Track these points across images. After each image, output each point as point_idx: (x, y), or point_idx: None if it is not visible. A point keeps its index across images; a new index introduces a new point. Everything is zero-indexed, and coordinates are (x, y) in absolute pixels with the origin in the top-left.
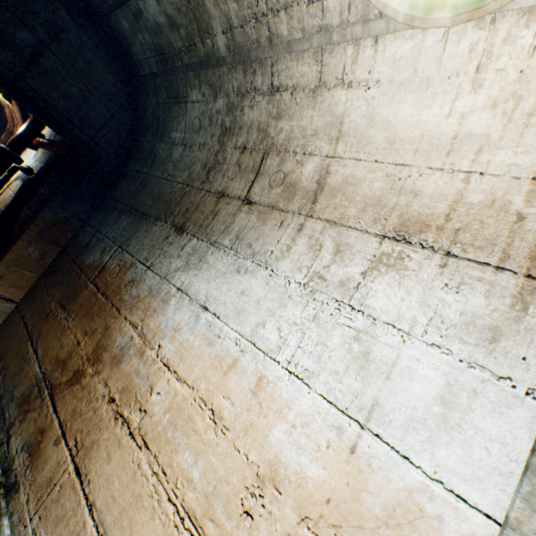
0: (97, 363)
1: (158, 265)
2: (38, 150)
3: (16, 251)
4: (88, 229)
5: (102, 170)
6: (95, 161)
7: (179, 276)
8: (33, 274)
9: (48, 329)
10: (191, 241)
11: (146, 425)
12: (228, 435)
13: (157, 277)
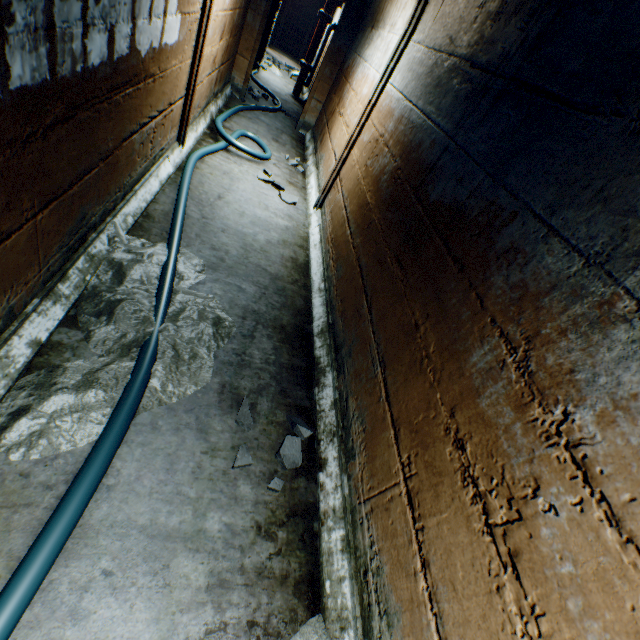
0: (338, 105)
1: (361, 53)
2: (342, 7)
3: (321, 72)
4: (348, 52)
5: (356, 6)
6: (352, 0)
7: (364, 54)
8: (328, 87)
9: (329, 106)
10: (372, 33)
11: (343, 111)
12: (356, 98)
13: (359, 59)
